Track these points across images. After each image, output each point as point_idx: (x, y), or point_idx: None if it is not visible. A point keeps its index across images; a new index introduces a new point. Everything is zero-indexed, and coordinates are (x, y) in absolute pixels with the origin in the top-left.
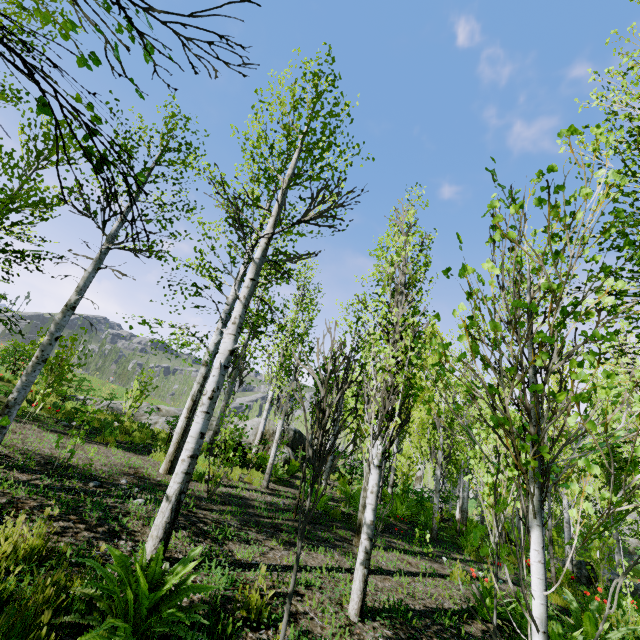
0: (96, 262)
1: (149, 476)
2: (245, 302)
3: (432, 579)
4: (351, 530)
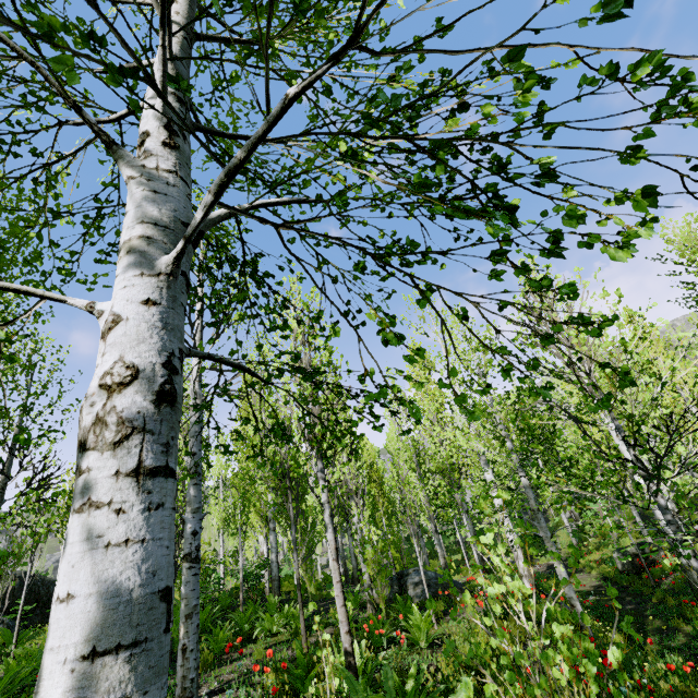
0: None
1: None
2: None
3: None
4: None
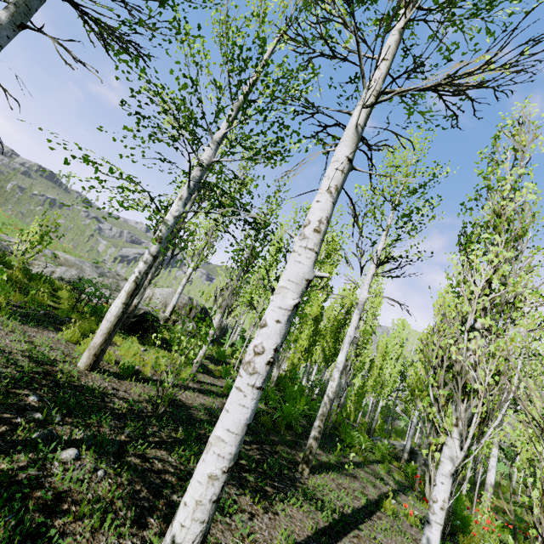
0: (17, 8)
1: (67, 379)
2: (335, 198)
3: (377, 517)
4: (286, 444)
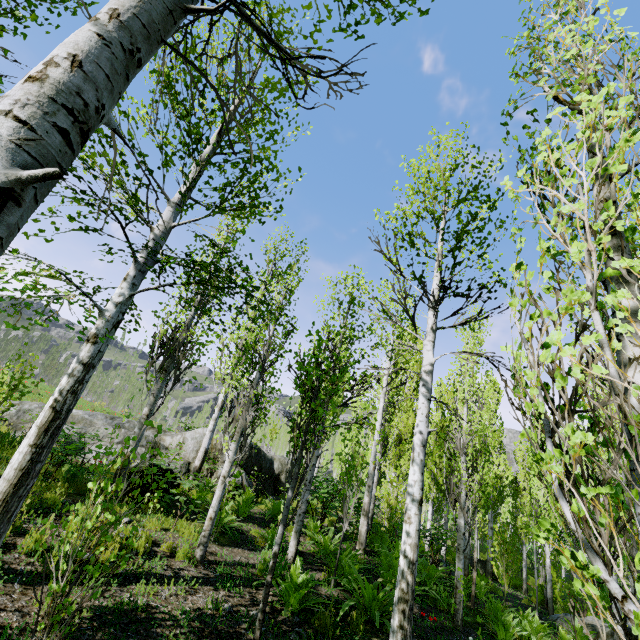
0: None
1: None
2: (115, 32)
3: None
4: None
